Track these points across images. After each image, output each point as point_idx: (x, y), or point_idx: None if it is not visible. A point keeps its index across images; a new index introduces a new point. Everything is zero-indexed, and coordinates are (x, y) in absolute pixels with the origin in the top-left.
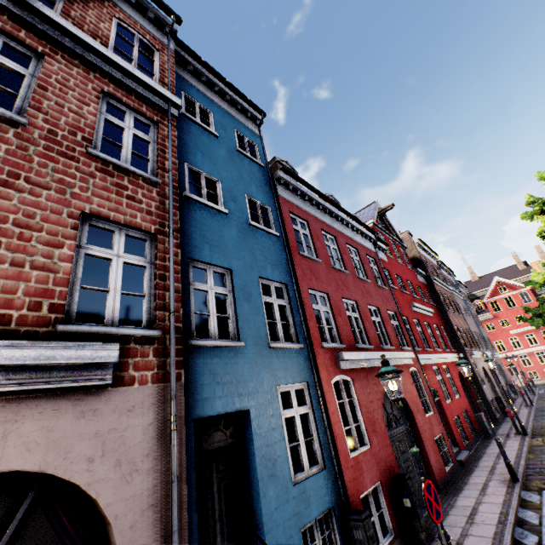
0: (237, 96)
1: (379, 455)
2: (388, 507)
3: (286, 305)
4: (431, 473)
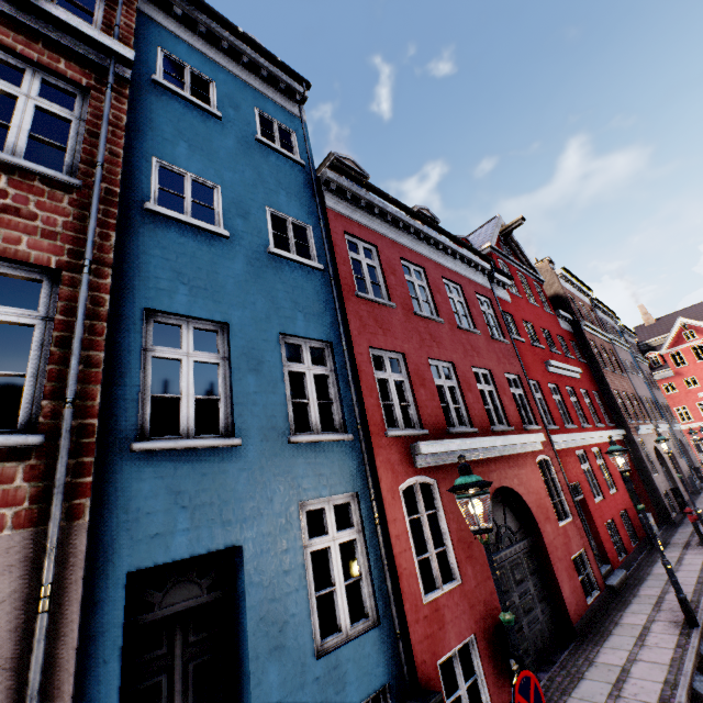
0: (260, 57)
1: (475, 593)
2: (486, 673)
3: (329, 374)
4: (563, 610)
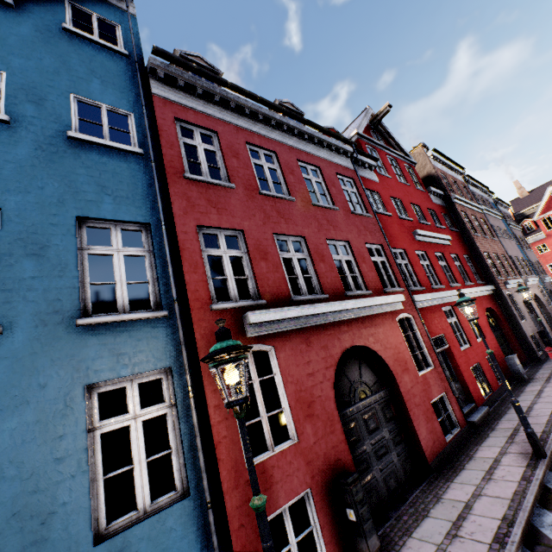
0: None
1: (314, 449)
2: (321, 524)
3: (146, 255)
4: (419, 450)
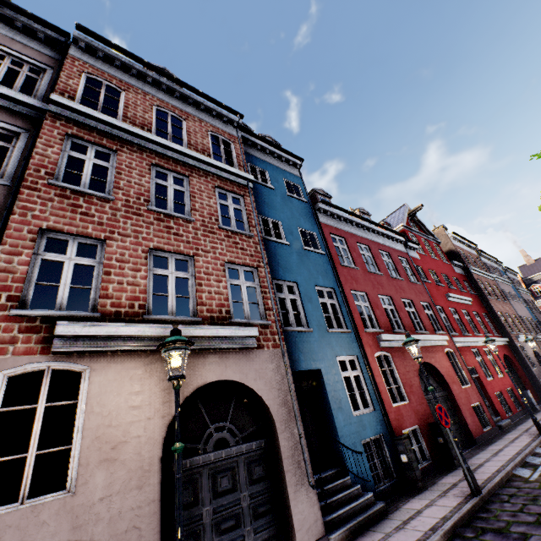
0: (281, 152)
1: (416, 408)
2: (426, 443)
3: (335, 303)
4: (467, 430)
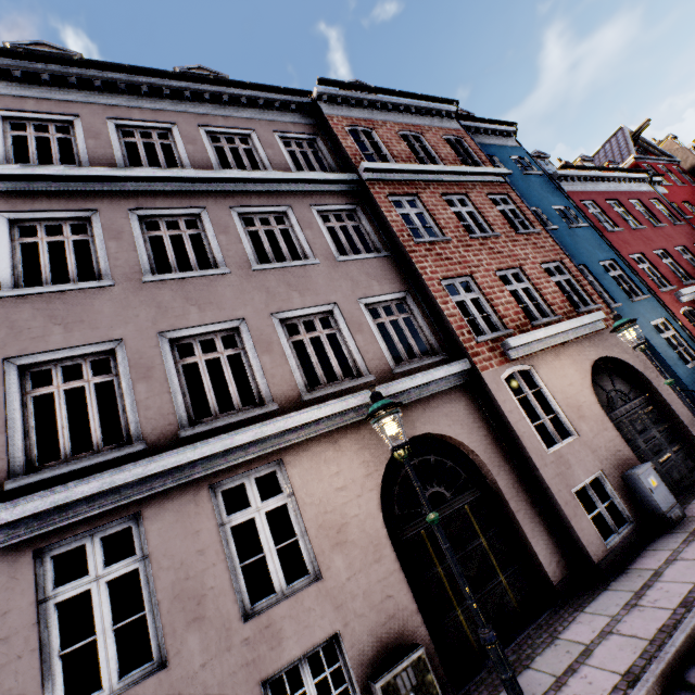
0: (492, 125)
1: None
2: None
3: (621, 273)
4: None
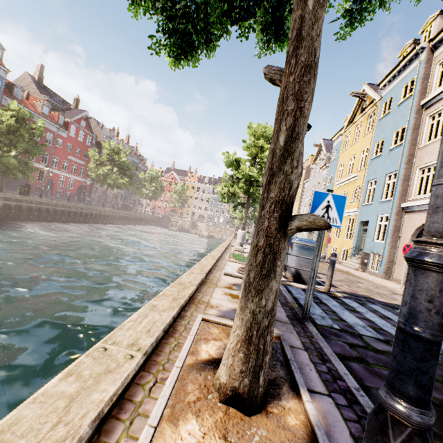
0: None
1: None
2: None
3: None
4: None
